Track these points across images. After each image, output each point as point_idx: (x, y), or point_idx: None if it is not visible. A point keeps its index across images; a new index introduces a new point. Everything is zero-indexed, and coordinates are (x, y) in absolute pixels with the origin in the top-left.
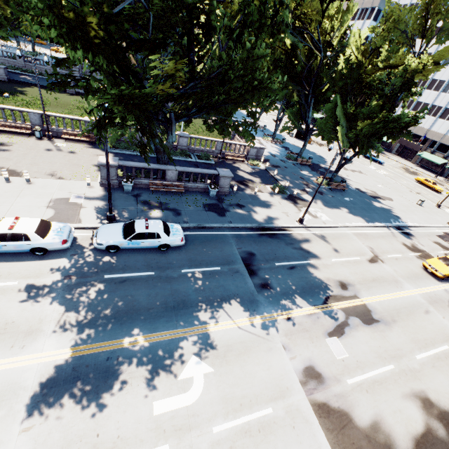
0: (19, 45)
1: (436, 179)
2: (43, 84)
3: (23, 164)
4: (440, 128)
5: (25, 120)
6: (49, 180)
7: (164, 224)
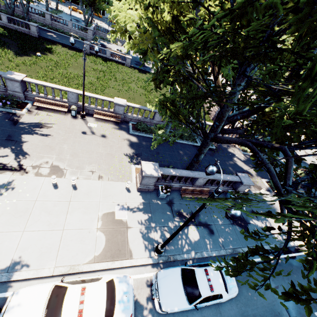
0: (47, 4)
1: None
2: (65, 43)
3: (65, 155)
4: None
5: (55, 83)
6: (91, 182)
7: (221, 274)
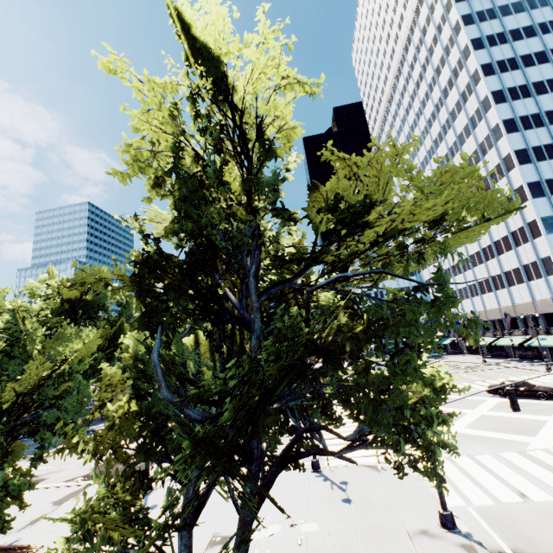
0: None
1: (481, 364)
2: None
3: None
4: (468, 308)
5: None
6: None
7: None
